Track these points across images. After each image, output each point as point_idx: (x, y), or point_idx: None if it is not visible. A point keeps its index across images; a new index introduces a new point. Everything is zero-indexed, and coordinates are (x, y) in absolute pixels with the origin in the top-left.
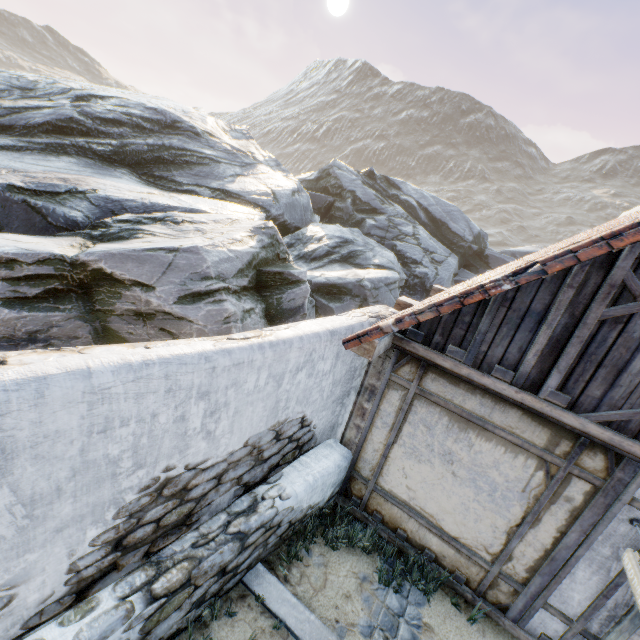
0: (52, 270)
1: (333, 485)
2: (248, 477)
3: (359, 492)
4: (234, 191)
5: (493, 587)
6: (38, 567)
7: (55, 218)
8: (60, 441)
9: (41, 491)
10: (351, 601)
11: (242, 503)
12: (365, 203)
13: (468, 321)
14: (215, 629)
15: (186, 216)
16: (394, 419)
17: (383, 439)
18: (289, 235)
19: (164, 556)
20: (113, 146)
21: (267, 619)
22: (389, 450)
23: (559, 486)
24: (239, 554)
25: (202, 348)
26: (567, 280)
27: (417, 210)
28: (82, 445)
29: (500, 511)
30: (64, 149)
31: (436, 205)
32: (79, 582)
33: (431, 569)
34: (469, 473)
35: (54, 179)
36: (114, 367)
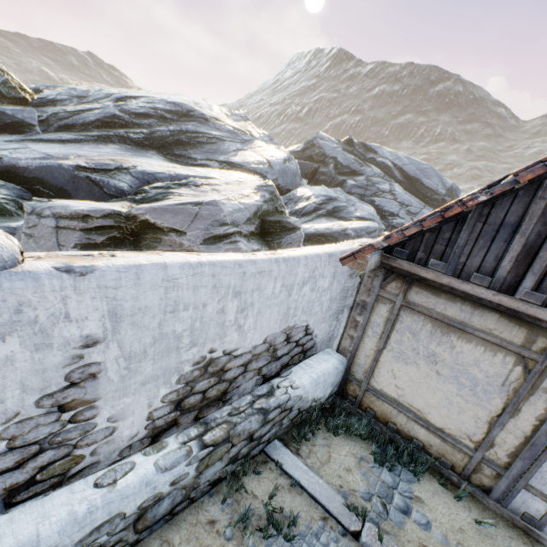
0: (113, 222)
1: (332, 385)
2: (266, 370)
3: (354, 392)
4: (237, 162)
5: (477, 471)
6: (130, 410)
7: (109, 188)
8: (147, 314)
9: (135, 351)
10: (351, 473)
11: (262, 389)
12: (345, 167)
13: (447, 237)
14: (246, 482)
15: (204, 180)
16: (383, 328)
17: (373, 346)
18: (282, 196)
19: (209, 419)
20: (144, 134)
21: (285, 479)
22: (379, 355)
23: (537, 379)
24: (262, 426)
25: (236, 257)
26: (538, 193)
27: (392, 170)
28: (160, 320)
29: (481, 404)
30: (110, 139)
31: (410, 164)
32: (153, 429)
33: (419, 456)
34: (452, 371)
35: (106, 160)
36: (180, 264)
